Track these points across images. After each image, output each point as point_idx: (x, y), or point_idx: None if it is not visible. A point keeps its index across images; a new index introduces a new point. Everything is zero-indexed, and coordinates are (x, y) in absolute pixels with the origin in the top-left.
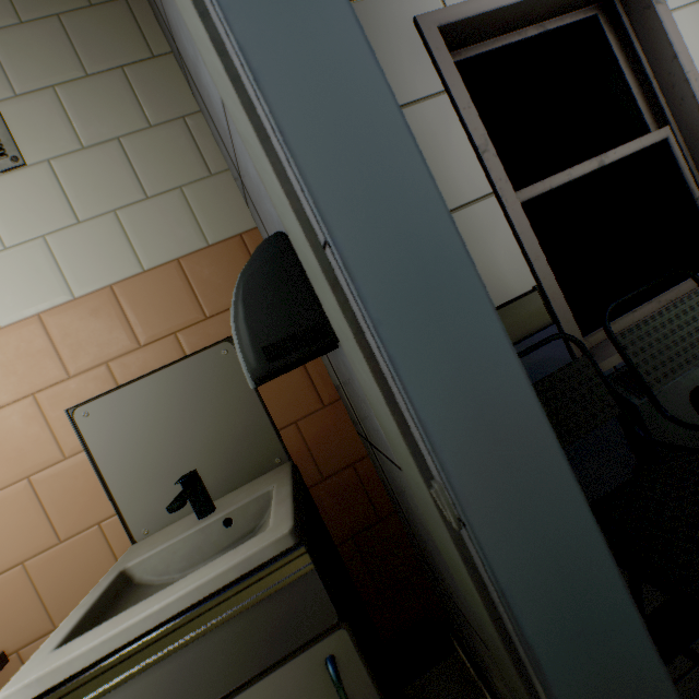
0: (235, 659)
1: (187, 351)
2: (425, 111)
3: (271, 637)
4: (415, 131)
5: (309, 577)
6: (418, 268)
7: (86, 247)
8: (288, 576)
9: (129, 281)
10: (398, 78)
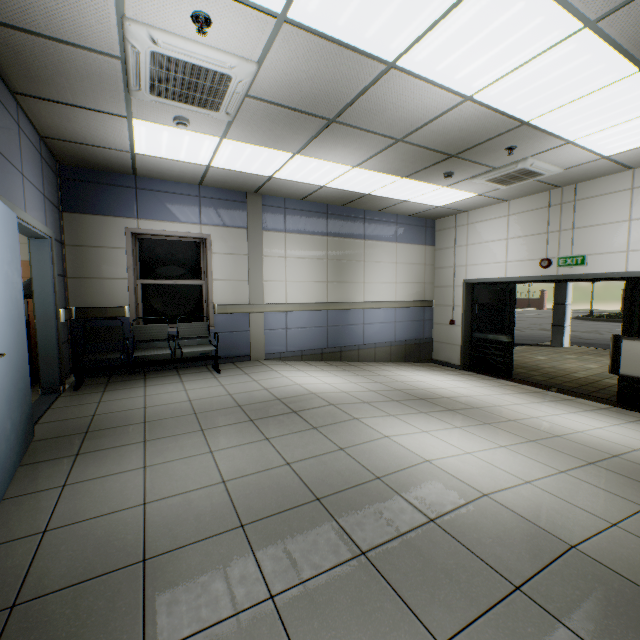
0: None
1: None
2: (117, 251)
3: None
4: (111, 255)
5: None
6: (45, 295)
7: None
8: None
9: None
10: (113, 240)
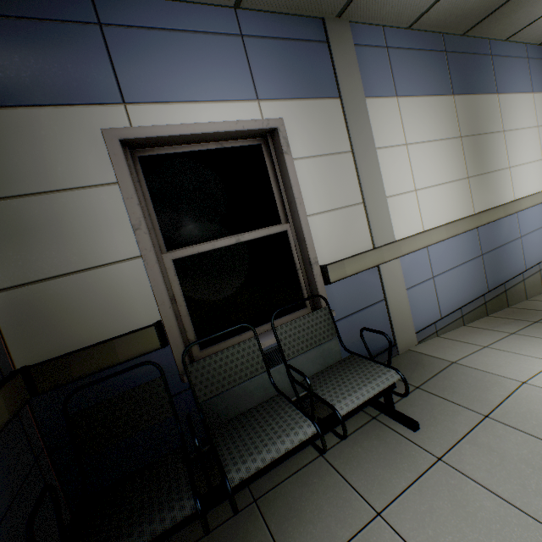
0: None
1: None
2: (98, 194)
3: None
4: (86, 207)
5: None
6: None
7: None
8: None
9: None
10: (79, 167)
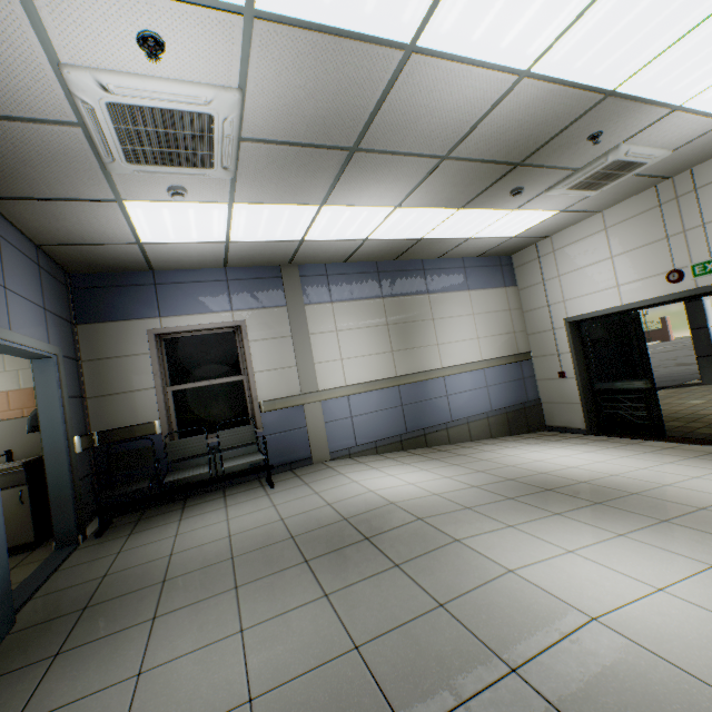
0: (1, 484)
1: (26, 415)
2: (140, 358)
3: (11, 482)
4: (134, 364)
5: (24, 473)
6: (53, 424)
7: (6, 378)
8: (18, 469)
9: (15, 391)
10: (134, 346)
